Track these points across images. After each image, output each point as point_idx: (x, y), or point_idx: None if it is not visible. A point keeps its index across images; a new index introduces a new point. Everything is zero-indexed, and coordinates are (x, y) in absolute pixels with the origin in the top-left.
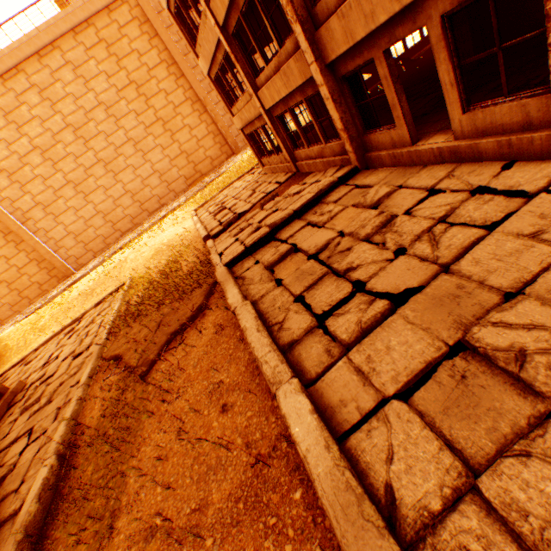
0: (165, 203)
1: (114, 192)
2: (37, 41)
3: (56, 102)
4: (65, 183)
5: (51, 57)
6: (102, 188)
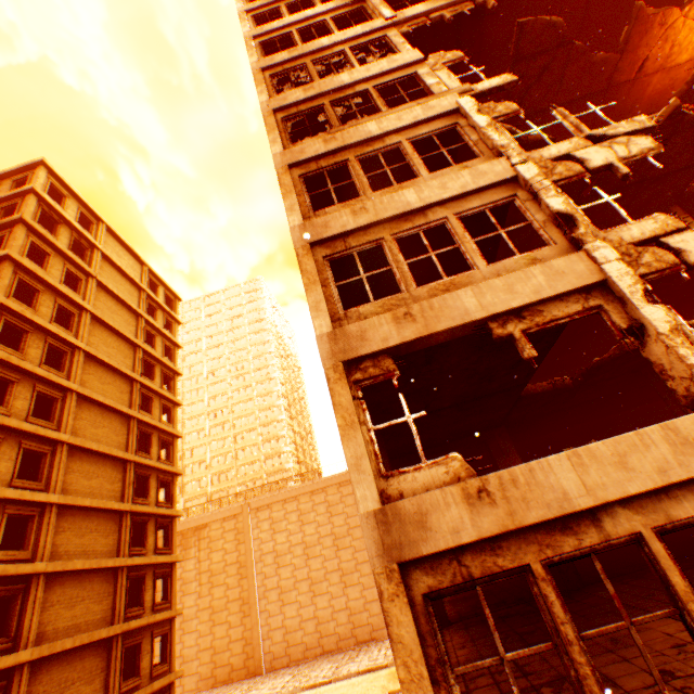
0: (376, 636)
1: (336, 602)
2: (343, 477)
3: (334, 514)
4: (306, 577)
5: (346, 486)
6: (330, 593)
